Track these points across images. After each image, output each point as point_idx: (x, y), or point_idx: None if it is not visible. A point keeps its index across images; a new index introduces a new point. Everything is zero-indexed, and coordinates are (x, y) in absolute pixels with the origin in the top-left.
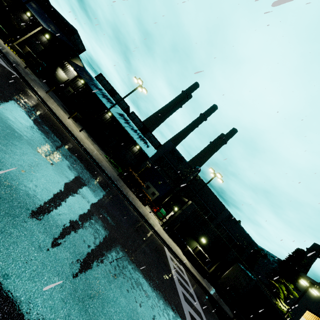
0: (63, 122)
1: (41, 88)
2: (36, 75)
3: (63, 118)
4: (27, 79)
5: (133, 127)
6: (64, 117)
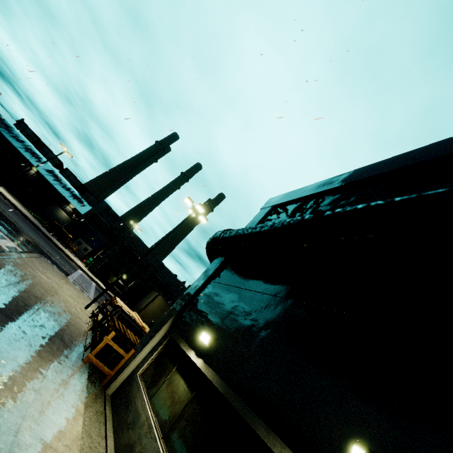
0: None
1: None
2: None
3: None
4: None
5: (65, 185)
6: None
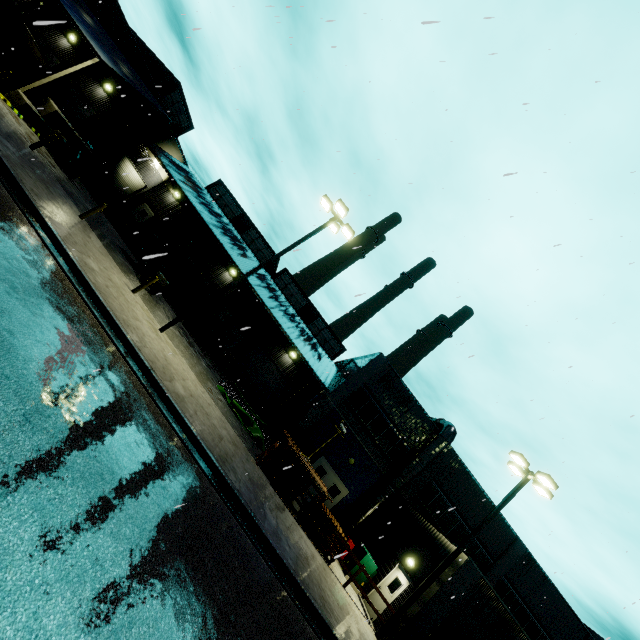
0: (113, 317)
1: (68, 205)
2: (66, 170)
3: (116, 297)
4: (22, 175)
5: (286, 307)
6: (120, 293)
